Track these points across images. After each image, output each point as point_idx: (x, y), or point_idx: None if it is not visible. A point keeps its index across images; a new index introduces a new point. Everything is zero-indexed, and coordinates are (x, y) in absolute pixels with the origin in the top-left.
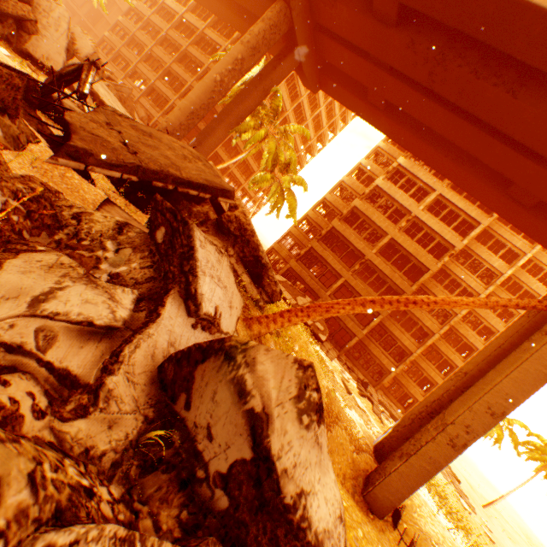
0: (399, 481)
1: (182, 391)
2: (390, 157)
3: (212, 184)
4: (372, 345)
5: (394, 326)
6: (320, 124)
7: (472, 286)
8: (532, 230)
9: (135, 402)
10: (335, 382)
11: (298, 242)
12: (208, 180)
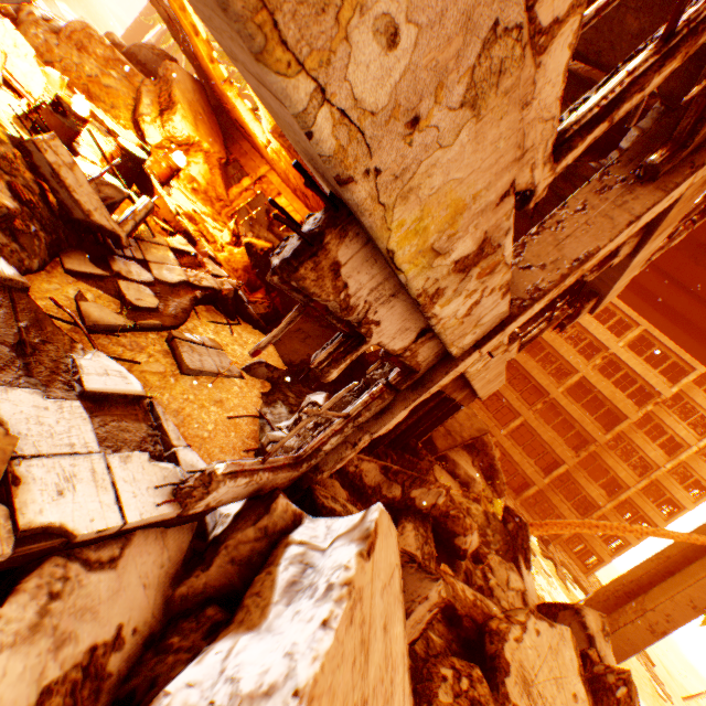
0: None
1: (550, 617)
2: None
3: (480, 432)
4: (550, 492)
5: (579, 473)
6: None
7: (681, 435)
8: None
9: None
10: None
11: None
12: (477, 430)
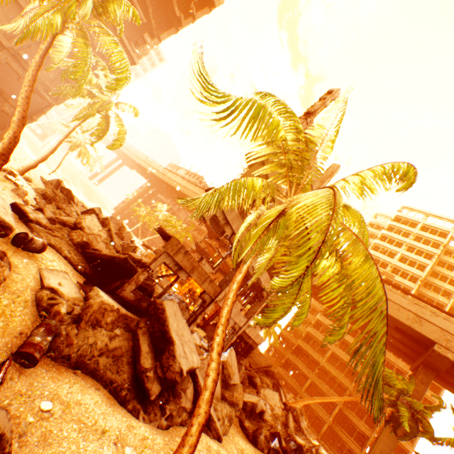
0: None
1: None
2: None
3: (268, 364)
4: (340, 431)
5: (351, 414)
6: None
7: None
8: (394, 351)
9: None
10: None
11: (278, 351)
12: (267, 363)
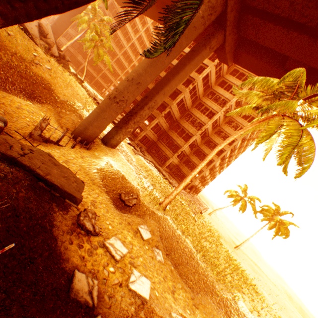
0: (85, 121)
1: None
2: None
3: None
4: (162, 145)
5: (173, 134)
6: None
7: (214, 109)
8: None
9: None
10: None
11: None
12: None
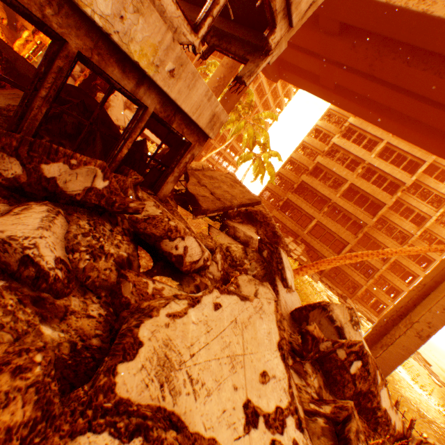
0: (382, 363)
1: (303, 321)
2: (340, 116)
3: (251, 201)
4: (344, 267)
5: (361, 250)
6: (277, 94)
7: (424, 211)
8: None
9: (289, 326)
10: (323, 299)
11: (275, 194)
12: (249, 199)
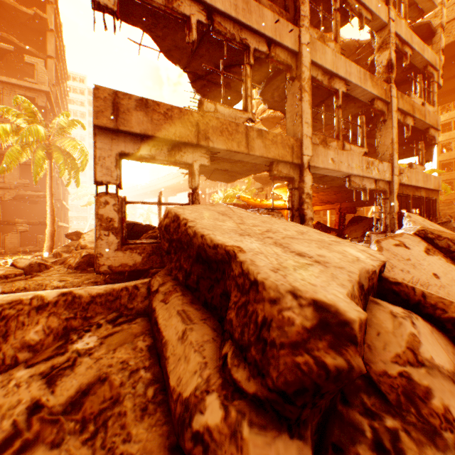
0: None
1: None
2: None
3: None
4: None
5: None
6: None
7: None
8: None
9: None
10: None
11: None
12: None
